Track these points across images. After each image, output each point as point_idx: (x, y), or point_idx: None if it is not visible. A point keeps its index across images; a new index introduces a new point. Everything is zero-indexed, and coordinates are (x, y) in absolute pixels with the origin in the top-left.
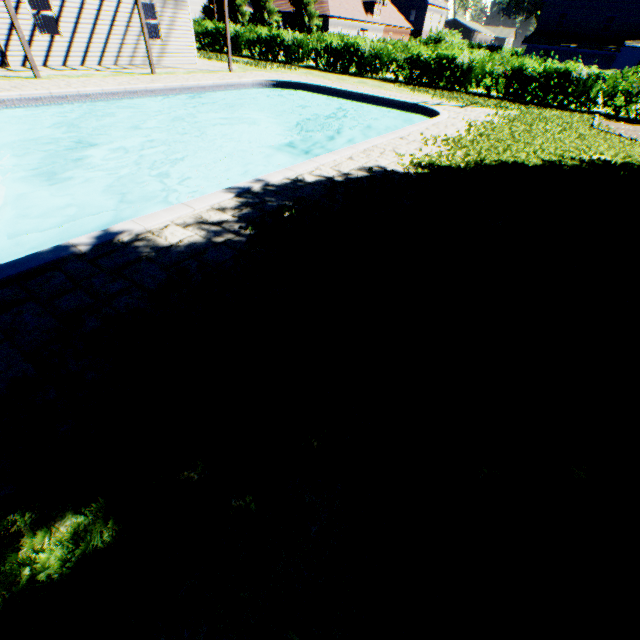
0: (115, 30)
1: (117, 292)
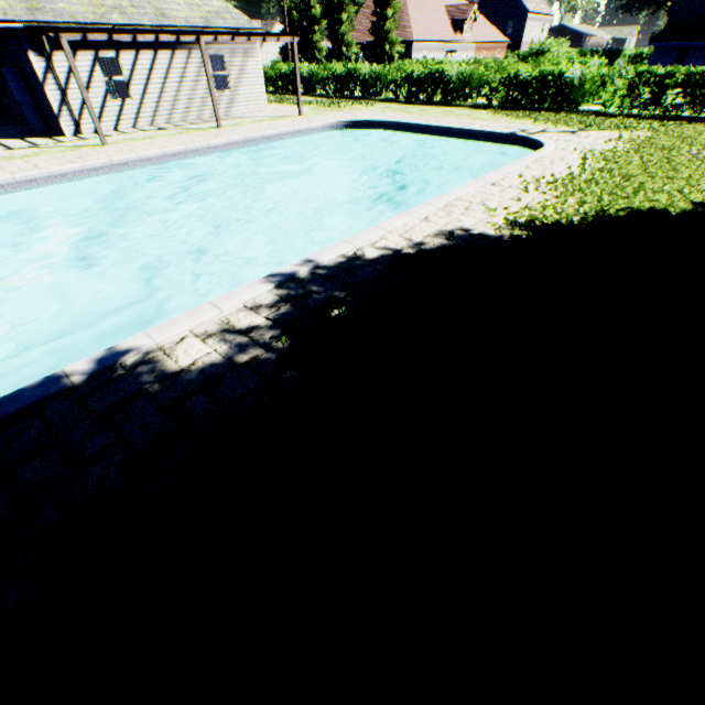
0: (184, 86)
1: (97, 453)
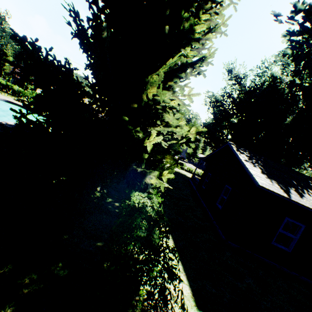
0: None
1: None
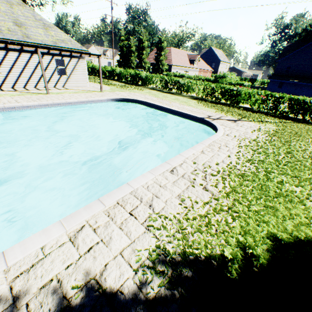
0: (37, 71)
1: None
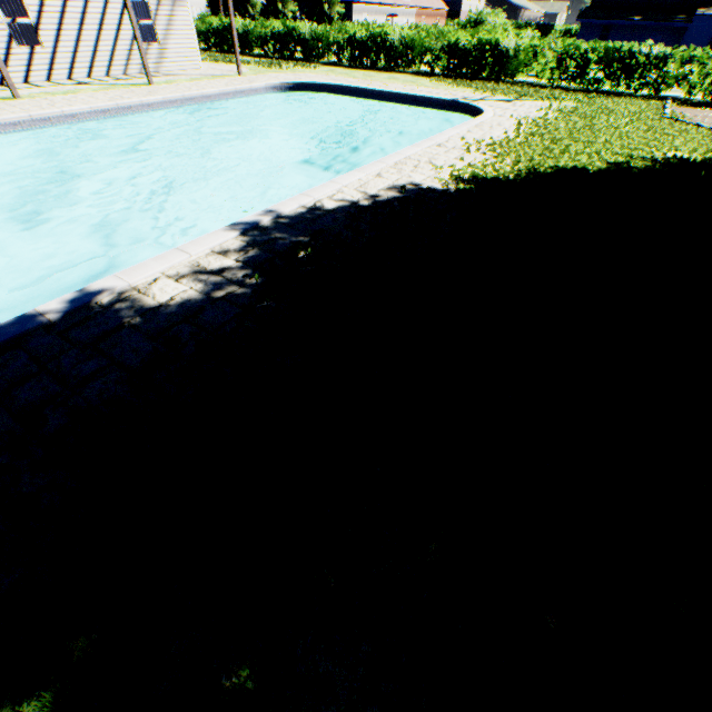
0: (104, 35)
1: (91, 374)
